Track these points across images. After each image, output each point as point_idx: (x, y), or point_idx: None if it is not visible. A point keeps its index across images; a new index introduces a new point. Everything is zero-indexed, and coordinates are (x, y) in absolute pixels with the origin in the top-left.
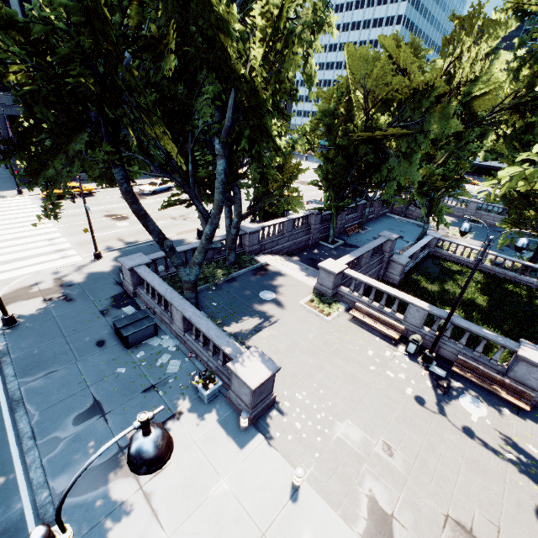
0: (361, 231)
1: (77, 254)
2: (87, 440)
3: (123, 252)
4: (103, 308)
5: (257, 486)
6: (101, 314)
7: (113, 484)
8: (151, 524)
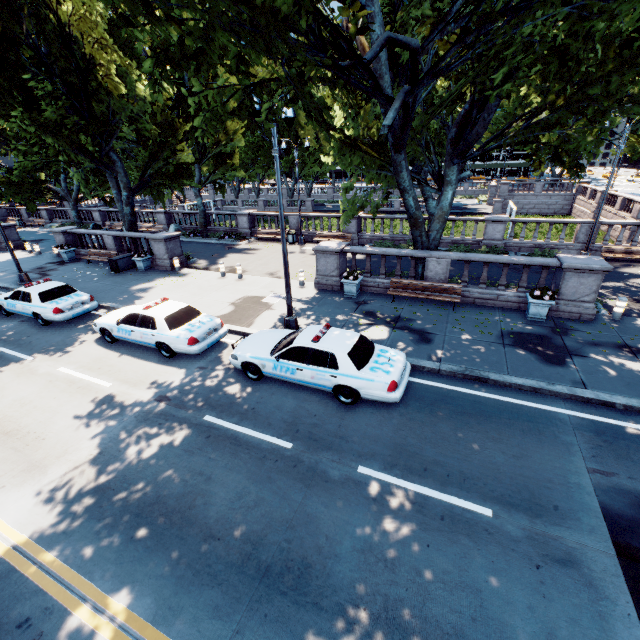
0: None
1: None
2: None
3: None
4: None
5: None
6: None
7: None
8: None
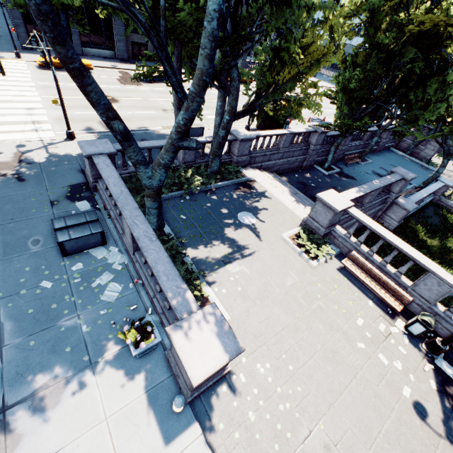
0: (360, 162)
1: (51, 129)
2: None
3: (100, 137)
4: (55, 198)
5: None
6: (49, 205)
7: None
8: None
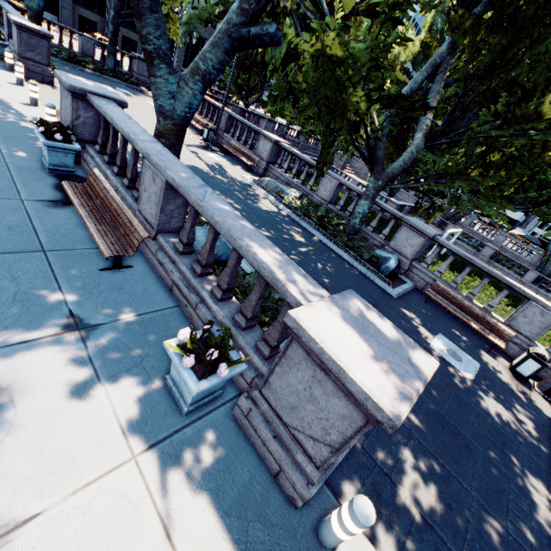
0: None
1: None
2: None
3: None
4: None
5: None
6: None
7: None
8: None
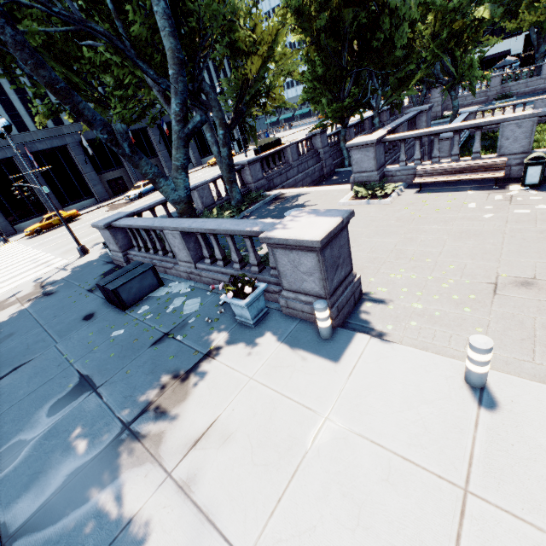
0: None
1: (62, 259)
2: (69, 430)
3: None
4: (91, 287)
5: (397, 406)
6: (88, 292)
7: (116, 485)
8: (201, 539)
